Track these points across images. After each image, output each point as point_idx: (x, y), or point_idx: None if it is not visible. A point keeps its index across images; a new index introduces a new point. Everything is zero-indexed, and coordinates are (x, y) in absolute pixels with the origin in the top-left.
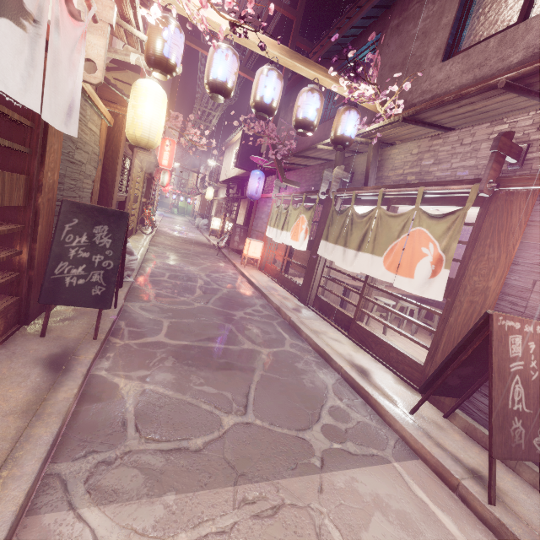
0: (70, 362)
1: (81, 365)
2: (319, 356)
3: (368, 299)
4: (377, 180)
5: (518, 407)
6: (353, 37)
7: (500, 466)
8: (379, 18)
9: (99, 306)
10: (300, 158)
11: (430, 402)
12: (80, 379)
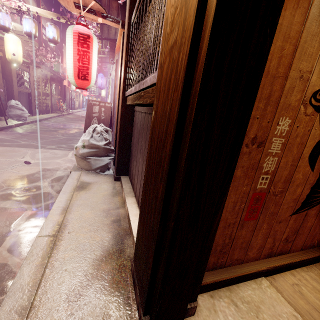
0: None
1: None
2: None
3: None
4: None
5: None
6: None
7: None
8: None
9: None
10: (107, 63)
11: None
12: None
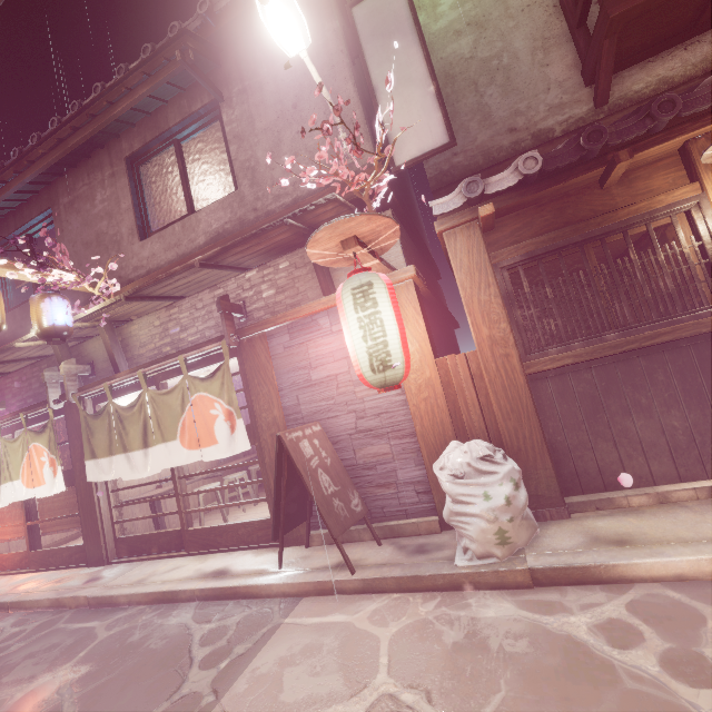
0: None
1: None
2: (159, 605)
3: (187, 494)
4: (130, 362)
5: (331, 490)
6: (9, 209)
7: (353, 545)
8: (41, 193)
9: None
10: None
11: (293, 545)
12: None
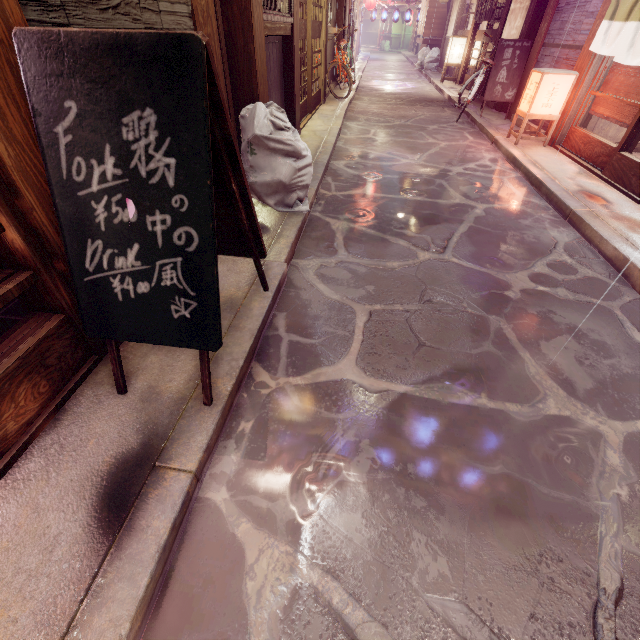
0: (144, 492)
1: (162, 506)
2: None
3: None
4: None
5: None
6: None
7: None
8: None
9: (196, 344)
10: None
11: None
12: (147, 570)
